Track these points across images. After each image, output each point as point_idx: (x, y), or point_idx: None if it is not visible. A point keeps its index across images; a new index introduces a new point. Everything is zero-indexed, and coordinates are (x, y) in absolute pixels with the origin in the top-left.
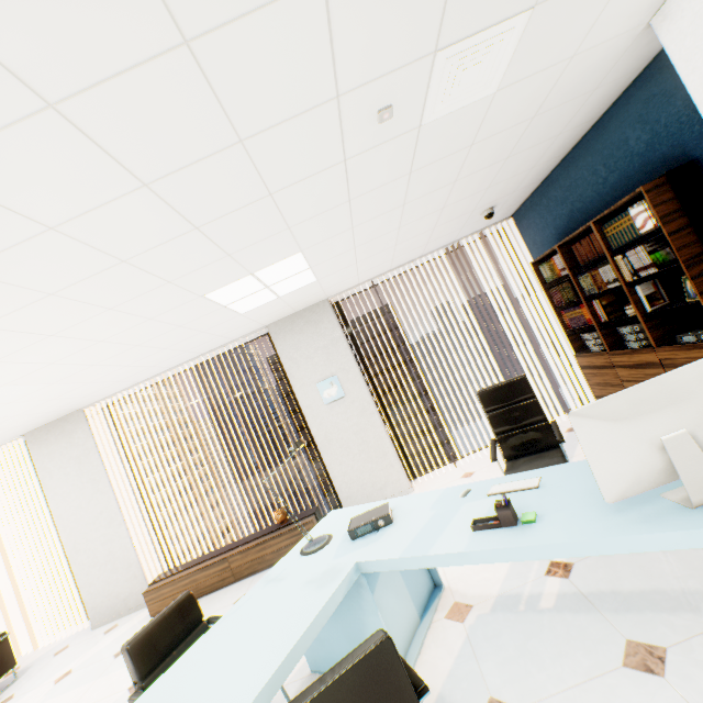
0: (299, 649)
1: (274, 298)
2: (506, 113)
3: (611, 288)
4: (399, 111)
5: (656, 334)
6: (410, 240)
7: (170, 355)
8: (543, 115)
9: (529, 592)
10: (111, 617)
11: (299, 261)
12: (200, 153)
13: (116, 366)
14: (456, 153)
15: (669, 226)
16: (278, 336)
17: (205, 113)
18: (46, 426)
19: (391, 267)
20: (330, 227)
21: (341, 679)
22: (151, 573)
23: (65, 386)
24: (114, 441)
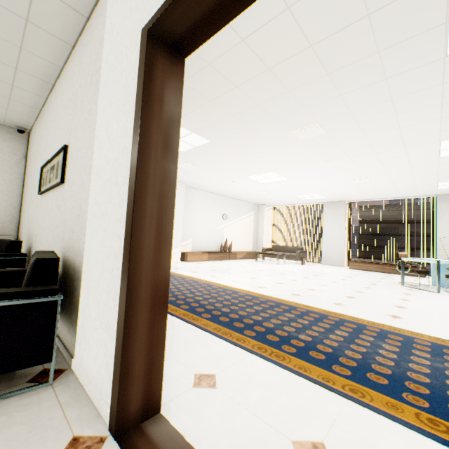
0: None
1: None
2: None
3: None
4: None
5: None
6: None
7: (394, 194)
8: None
9: None
10: (328, 264)
11: None
12: None
13: (380, 193)
14: None
15: None
16: (440, 200)
17: None
18: (331, 202)
19: None
20: None
21: None
22: (345, 259)
23: (362, 193)
24: (347, 215)
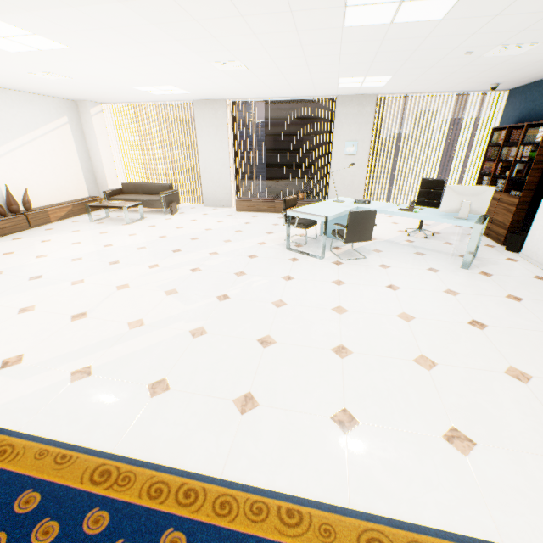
0: (343, 213)
1: (358, 87)
2: (522, 59)
3: (509, 160)
4: (474, 53)
5: (507, 187)
6: (443, 84)
7: (289, 92)
8: (541, 63)
9: (397, 242)
10: (212, 205)
11: (387, 78)
12: (401, 50)
13: (269, 89)
14: (490, 64)
15: (542, 144)
16: (340, 105)
17: (414, 45)
18: (205, 101)
19: (422, 92)
20: (413, 72)
21: (365, 212)
22: (233, 196)
23: (245, 89)
24: (231, 125)
